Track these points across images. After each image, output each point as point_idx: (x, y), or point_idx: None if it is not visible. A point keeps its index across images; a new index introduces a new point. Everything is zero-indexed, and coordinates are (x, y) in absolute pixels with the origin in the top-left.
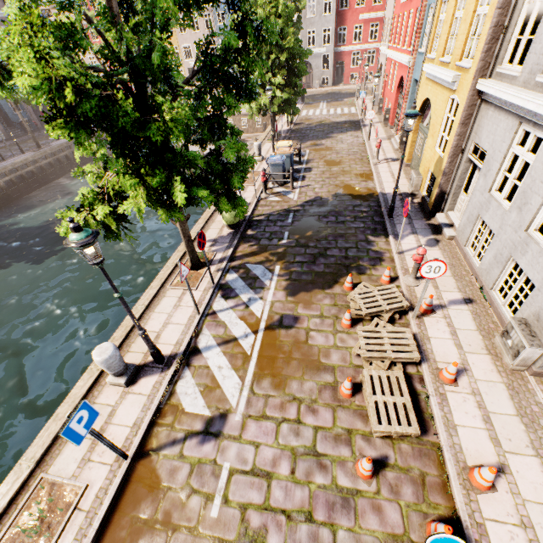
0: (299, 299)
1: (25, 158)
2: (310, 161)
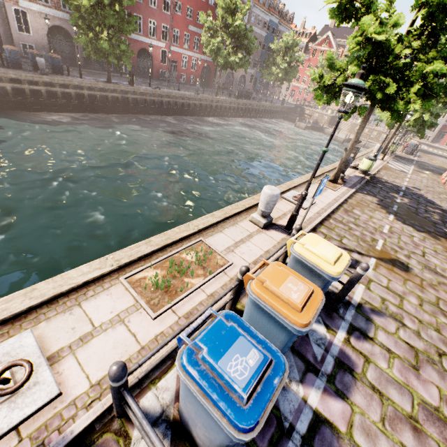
0: (423, 171)
1: (270, 104)
2: (420, 155)
